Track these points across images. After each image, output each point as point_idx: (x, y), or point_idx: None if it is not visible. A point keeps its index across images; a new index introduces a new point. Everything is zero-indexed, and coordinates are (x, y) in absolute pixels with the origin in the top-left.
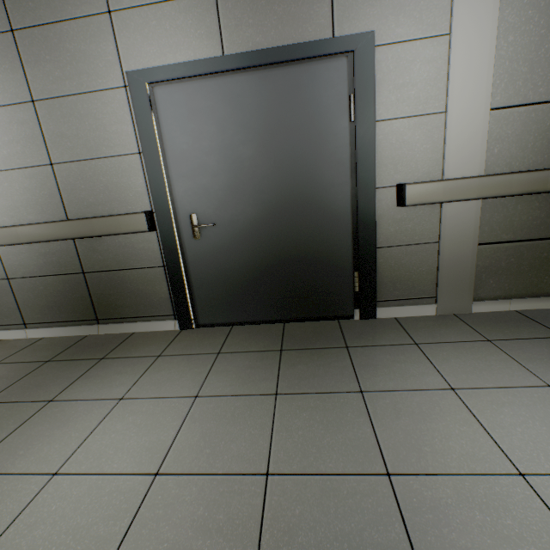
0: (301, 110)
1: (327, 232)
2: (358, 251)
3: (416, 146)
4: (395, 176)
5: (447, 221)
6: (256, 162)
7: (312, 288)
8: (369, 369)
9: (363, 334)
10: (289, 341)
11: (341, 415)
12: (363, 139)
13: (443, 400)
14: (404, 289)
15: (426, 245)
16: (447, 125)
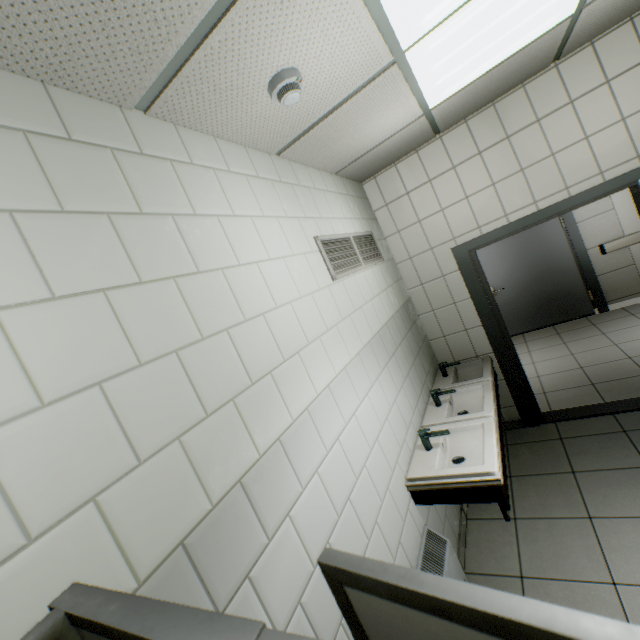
0: (536, 231)
1: (565, 276)
2: (586, 280)
3: (602, 226)
4: (595, 242)
5: (634, 253)
6: (518, 257)
7: (564, 304)
8: (606, 327)
9: (601, 318)
10: (559, 330)
11: (595, 340)
12: (572, 233)
13: (639, 327)
14: (621, 292)
15: (627, 267)
16: (616, 214)
